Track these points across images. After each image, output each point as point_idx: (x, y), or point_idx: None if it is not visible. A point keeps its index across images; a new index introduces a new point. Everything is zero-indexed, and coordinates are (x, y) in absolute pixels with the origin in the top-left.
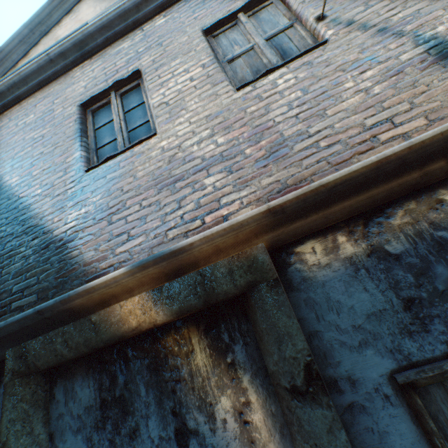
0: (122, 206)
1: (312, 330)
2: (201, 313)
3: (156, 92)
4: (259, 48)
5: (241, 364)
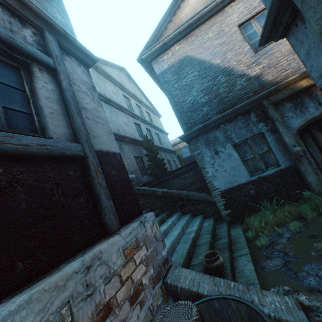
0: (278, 62)
1: None
2: None
3: None
4: None
5: None
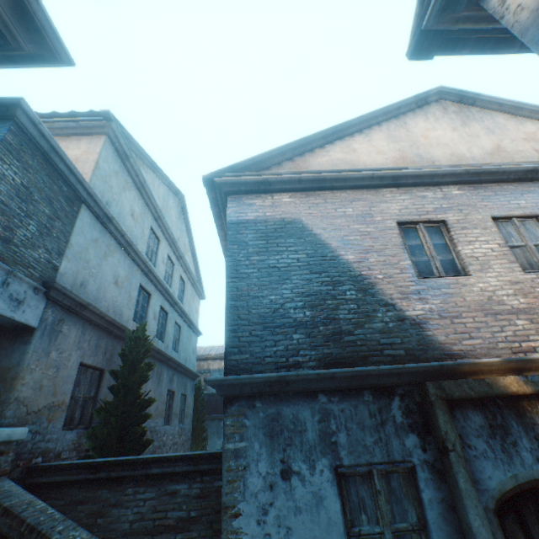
0: (458, 314)
1: None
2: None
3: (465, 245)
4: (530, 249)
5: None
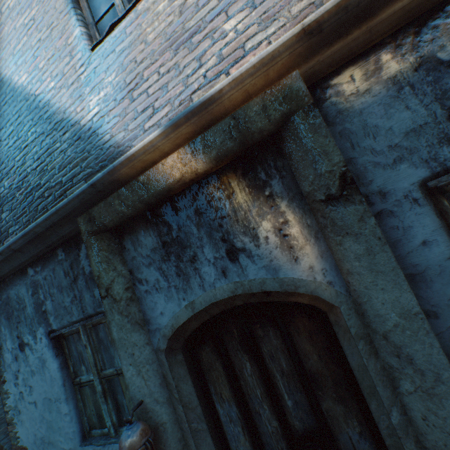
0: (139, 79)
1: (346, 158)
2: (237, 160)
3: None
4: None
5: (278, 194)
